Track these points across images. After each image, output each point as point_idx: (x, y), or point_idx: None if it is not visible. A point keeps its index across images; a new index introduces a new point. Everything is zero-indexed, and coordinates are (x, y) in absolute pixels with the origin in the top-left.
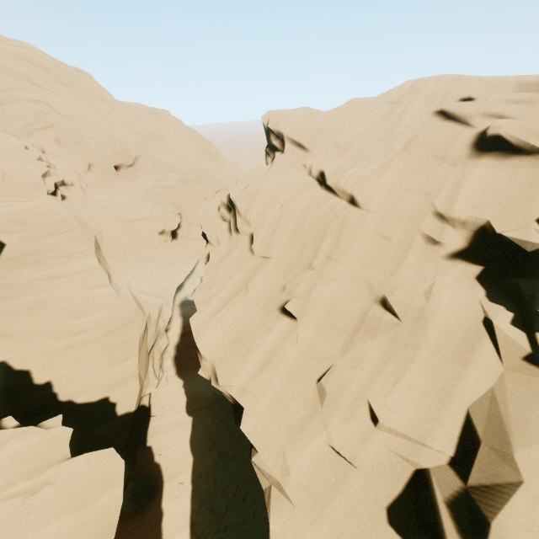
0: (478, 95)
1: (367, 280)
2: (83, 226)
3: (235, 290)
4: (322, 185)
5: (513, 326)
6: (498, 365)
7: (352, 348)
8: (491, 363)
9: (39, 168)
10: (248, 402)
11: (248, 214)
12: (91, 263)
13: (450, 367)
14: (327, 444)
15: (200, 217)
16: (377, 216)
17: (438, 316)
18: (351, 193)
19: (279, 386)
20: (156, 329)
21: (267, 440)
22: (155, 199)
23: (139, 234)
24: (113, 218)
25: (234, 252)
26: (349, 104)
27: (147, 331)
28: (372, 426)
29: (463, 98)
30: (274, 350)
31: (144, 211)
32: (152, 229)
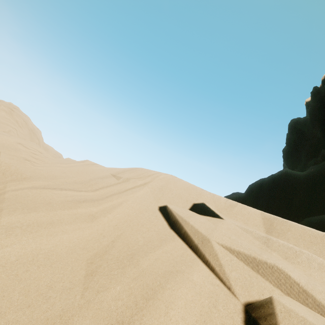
0: None
1: None
2: None
3: None
4: None
5: None
6: None
7: None
8: None
9: None
10: None
11: None
12: None
13: None
14: None
15: None
16: None
17: None
18: None
19: None
20: None
21: None
22: None
23: None
24: None
25: None
26: None
27: None
28: None
29: None
30: None
31: None
32: None
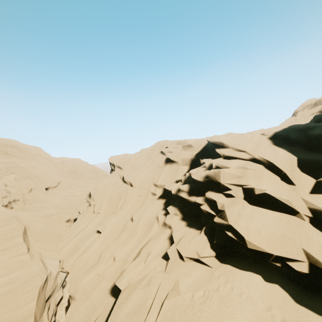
0: (168, 146)
1: (131, 213)
2: (19, 220)
3: (82, 229)
4: (123, 181)
5: (163, 215)
6: (158, 229)
7: (118, 238)
8: (156, 229)
9: (1, 193)
10: (72, 269)
11: (94, 196)
12: (18, 241)
13: (144, 234)
14: (96, 273)
15: (78, 203)
16: (138, 188)
17: (143, 217)
18: (130, 182)
19: (86, 259)
20: (54, 283)
21: (74, 279)
22: (66, 202)
23: (53, 223)
24: (39, 215)
25: (87, 214)
26: (140, 151)
27: (47, 283)
28: (114, 262)
29: (166, 147)
30: (88, 246)
31: (58, 209)
32: (61, 219)
